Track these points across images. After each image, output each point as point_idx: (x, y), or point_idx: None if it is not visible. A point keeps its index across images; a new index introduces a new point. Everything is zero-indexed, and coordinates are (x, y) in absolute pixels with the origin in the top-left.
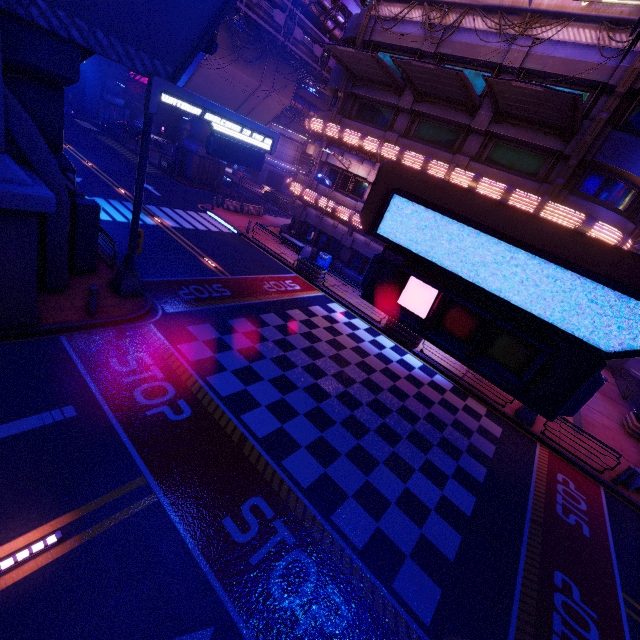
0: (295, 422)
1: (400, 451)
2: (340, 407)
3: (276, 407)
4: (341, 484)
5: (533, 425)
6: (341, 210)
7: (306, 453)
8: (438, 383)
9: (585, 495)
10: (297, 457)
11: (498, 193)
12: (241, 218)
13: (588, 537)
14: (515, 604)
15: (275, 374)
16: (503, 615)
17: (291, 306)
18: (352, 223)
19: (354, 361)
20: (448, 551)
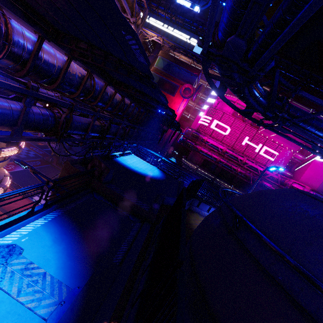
0: None
1: None
2: None
3: None
4: None
5: None
6: None
7: None
8: None
9: None
10: None
11: None
12: None
13: None
14: None
15: None
16: None
17: None
18: None
19: None
20: None
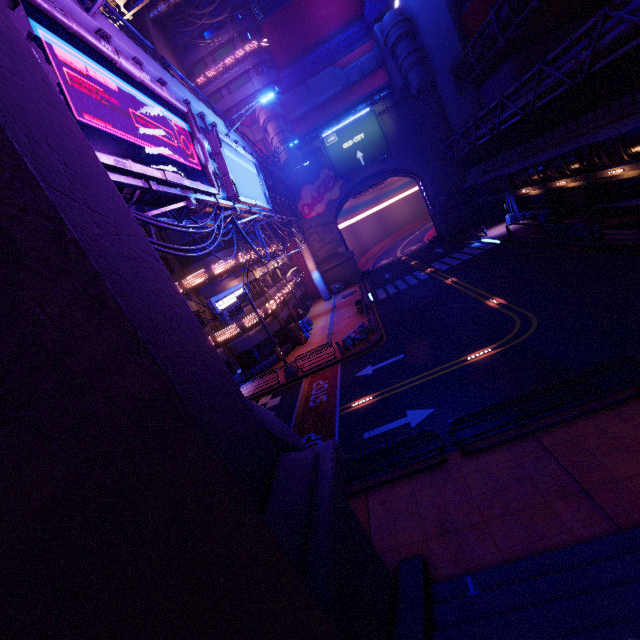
0: None
1: None
2: None
3: None
4: None
5: (299, 373)
6: None
7: None
8: None
9: (328, 379)
10: None
11: None
12: None
13: (326, 400)
14: None
15: None
16: None
17: None
18: None
19: None
20: None
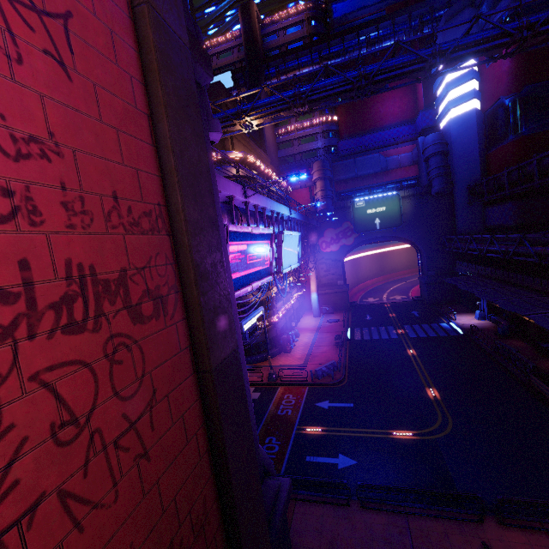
0: None
1: None
2: None
3: None
4: None
5: (278, 379)
6: None
7: None
8: None
9: (296, 396)
10: None
11: None
12: None
13: (290, 414)
14: None
15: None
16: None
17: None
18: None
19: None
20: None
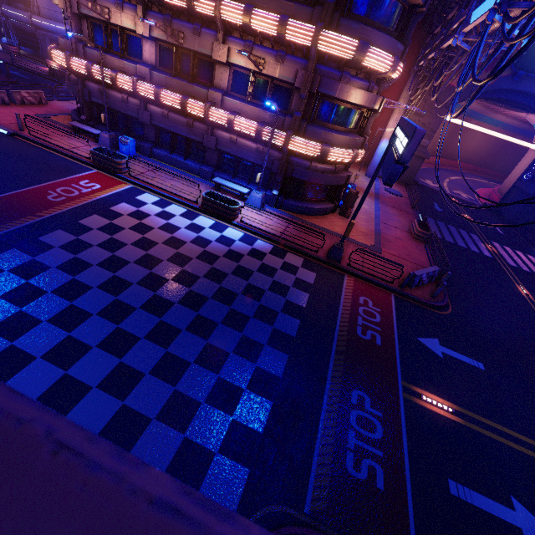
0: (85, 360)
1: (214, 340)
2: (146, 318)
3: (58, 352)
4: (143, 410)
5: (342, 260)
6: (121, 79)
7: (98, 393)
8: (258, 249)
9: (380, 307)
10: (85, 404)
11: (273, 27)
12: (13, 111)
13: (380, 345)
14: (317, 442)
15: (58, 309)
16: (306, 460)
17: (86, 213)
18: (140, 94)
19: (166, 256)
20: (258, 424)
